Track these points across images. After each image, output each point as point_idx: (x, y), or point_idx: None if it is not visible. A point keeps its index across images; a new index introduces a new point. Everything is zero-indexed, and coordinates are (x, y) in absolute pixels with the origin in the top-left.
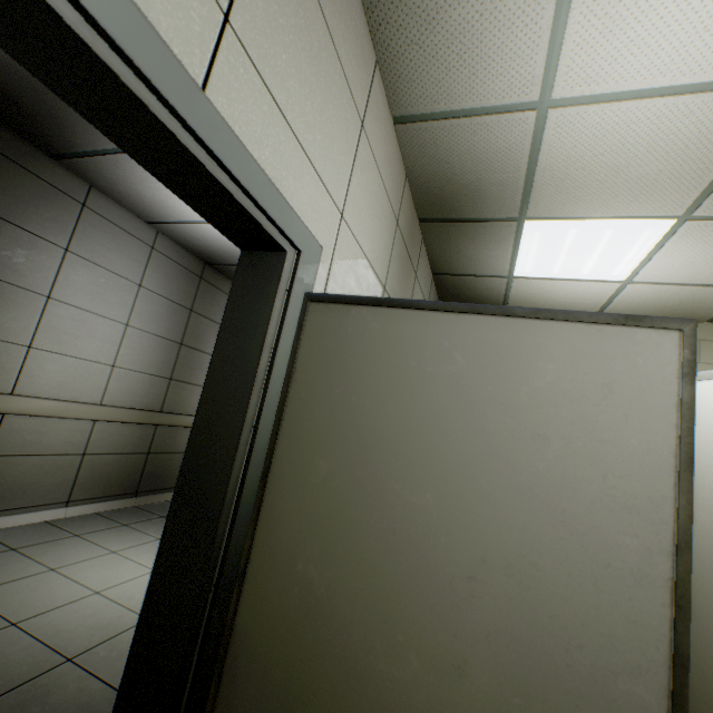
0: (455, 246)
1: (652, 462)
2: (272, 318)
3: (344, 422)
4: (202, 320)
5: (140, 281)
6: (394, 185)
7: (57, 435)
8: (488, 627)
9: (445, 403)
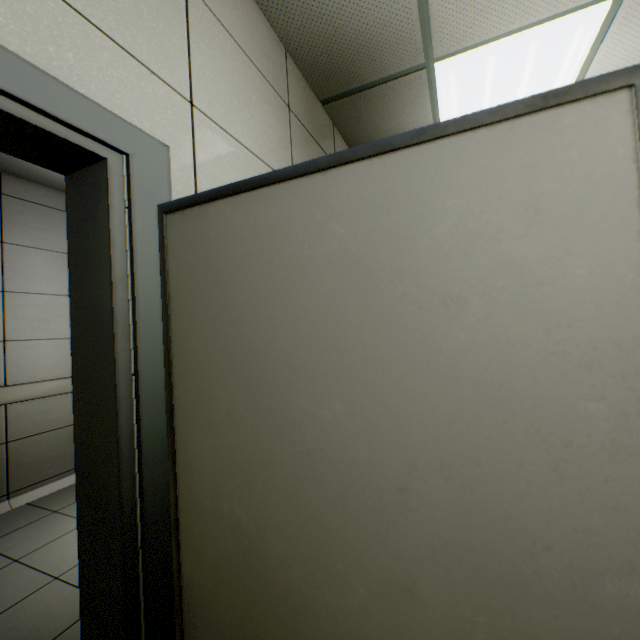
0: (369, 123)
1: (612, 295)
2: (113, 245)
3: (232, 343)
4: None
5: None
6: (270, 62)
7: (63, 409)
8: (433, 542)
9: (332, 291)
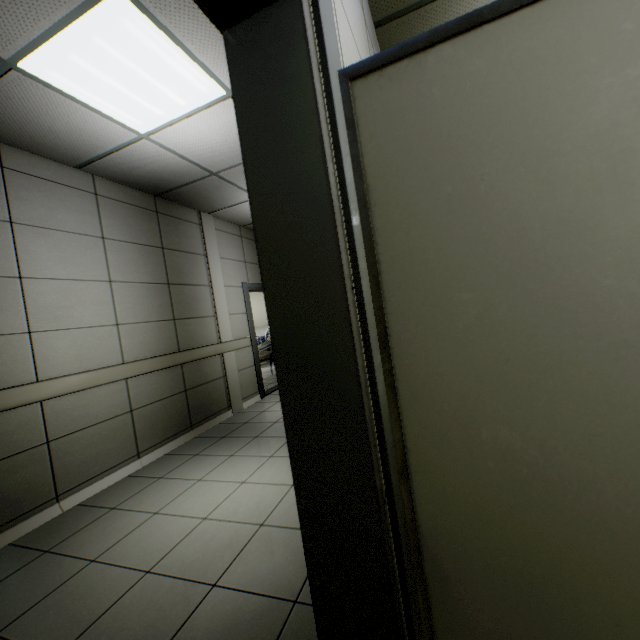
0: None
1: None
2: (318, 108)
3: (480, 228)
4: (176, 255)
5: (101, 233)
6: None
7: (99, 403)
8: None
9: None
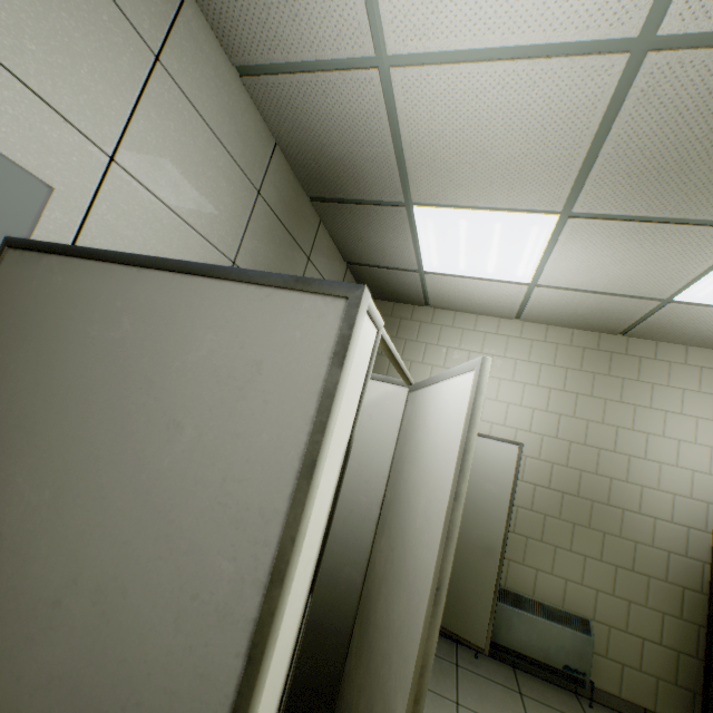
0: (356, 232)
1: (276, 464)
2: None
3: None
4: None
5: None
6: (249, 148)
7: None
8: (55, 670)
9: (96, 377)
